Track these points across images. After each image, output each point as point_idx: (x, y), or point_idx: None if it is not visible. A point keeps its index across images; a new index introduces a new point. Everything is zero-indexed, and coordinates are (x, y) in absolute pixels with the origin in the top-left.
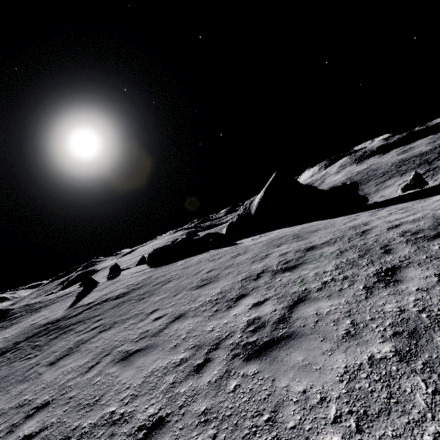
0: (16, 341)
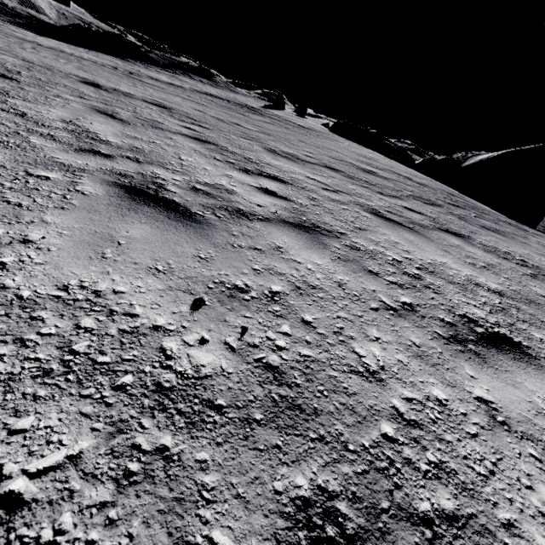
0: (227, 99)
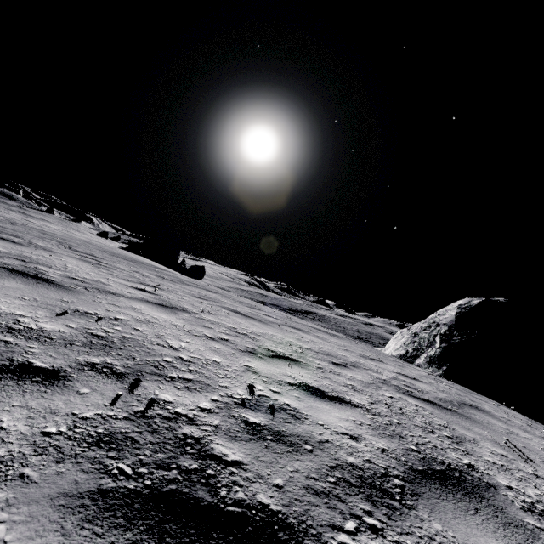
0: None
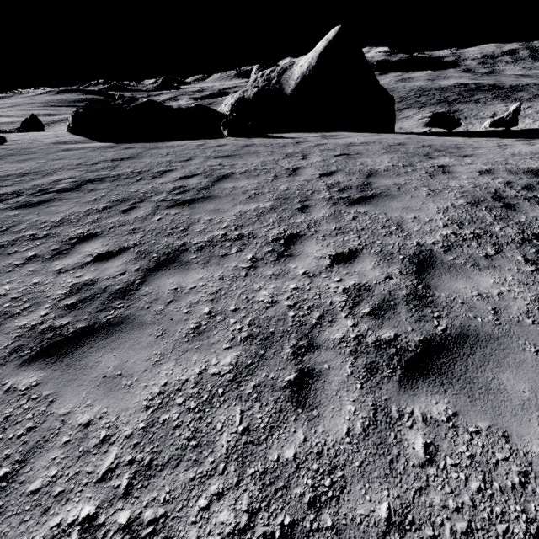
0: None
